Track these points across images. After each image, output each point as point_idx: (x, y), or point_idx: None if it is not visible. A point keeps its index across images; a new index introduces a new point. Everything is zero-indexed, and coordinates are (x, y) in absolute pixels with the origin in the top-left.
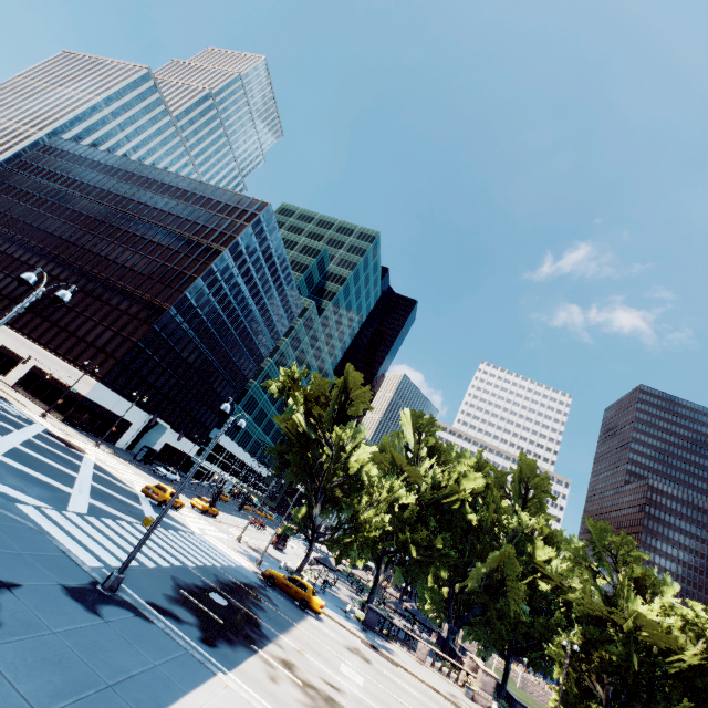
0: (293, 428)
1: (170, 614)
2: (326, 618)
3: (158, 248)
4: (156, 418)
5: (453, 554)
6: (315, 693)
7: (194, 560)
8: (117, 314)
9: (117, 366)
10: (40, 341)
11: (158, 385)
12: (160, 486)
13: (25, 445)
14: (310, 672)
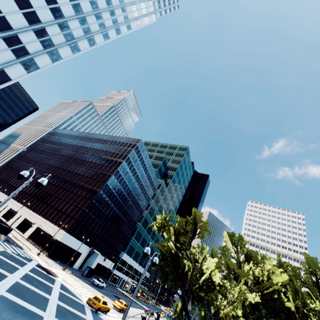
0: (167, 250)
1: None
2: None
3: (94, 164)
4: (93, 249)
5: None
6: None
7: None
8: (76, 197)
9: (75, 223)
10: (41, 214)
11: (94, 230)
12: (97, 297)
13: (23, 278)
14: None
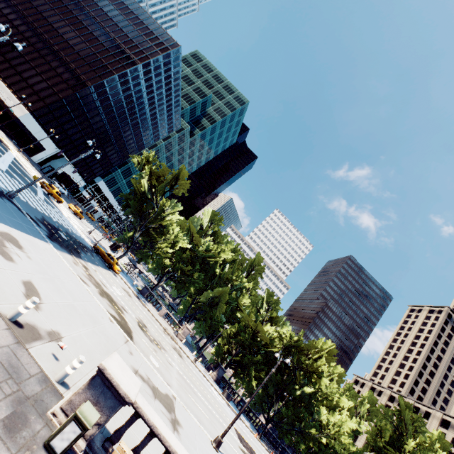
0: (140, 189)
1: (36, 222)
2: (120, 278)
3: (95, 40)
4: (62, 153)
5: (201, 284)
6: (93, 279)
7: (57, 220)
8: (54, 74)
9: (45, 108)
10: None
11: (69, 133)
12: (52, 185)
13: None
14: (95, 276)
